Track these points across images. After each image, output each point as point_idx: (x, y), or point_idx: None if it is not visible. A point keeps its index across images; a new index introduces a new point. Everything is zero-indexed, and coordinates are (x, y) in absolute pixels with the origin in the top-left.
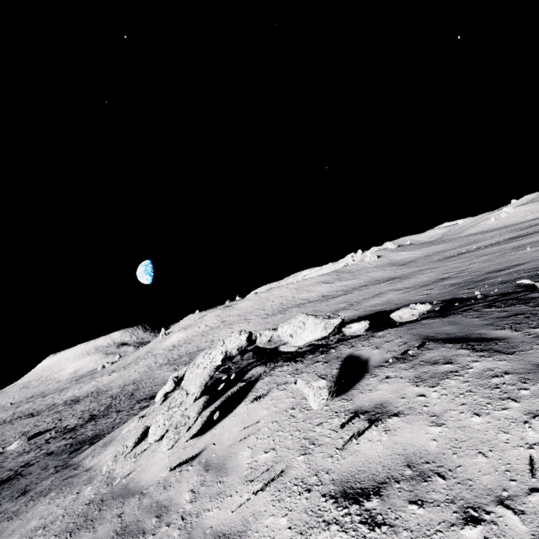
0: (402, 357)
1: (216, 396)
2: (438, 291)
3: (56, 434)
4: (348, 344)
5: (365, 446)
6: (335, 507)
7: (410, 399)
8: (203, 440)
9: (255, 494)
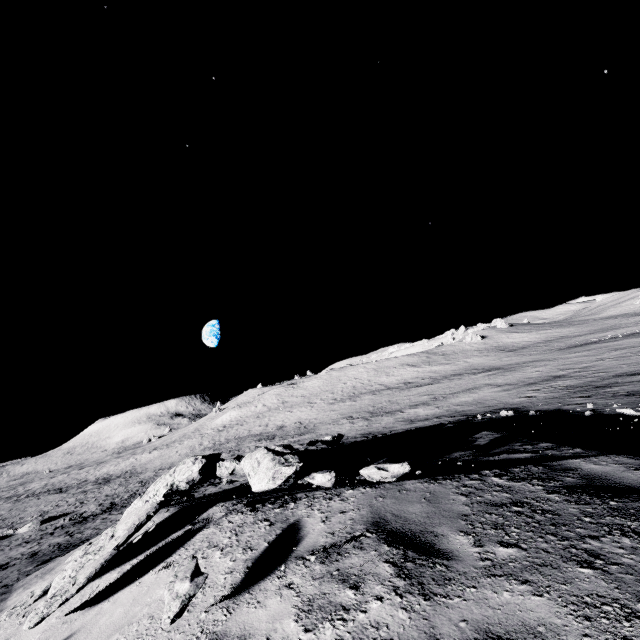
0: (329, 551)
1: (157, 539)
2: (545, 395)
3: (67, 523)
4: (310, 500)
5: None
6: None
7: None
8: (84, 618)
9: None
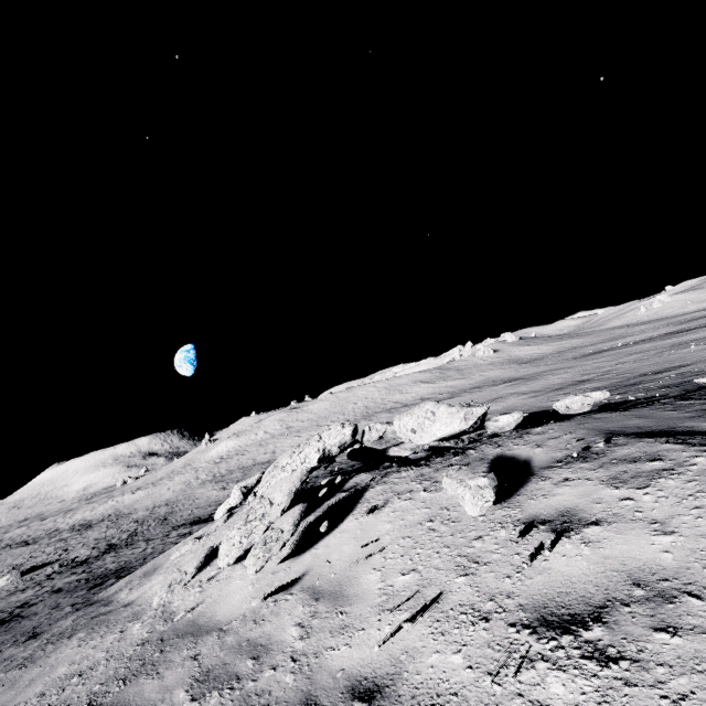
0: (581, 455)
1: (308, 509)
2: None
3: (60, 569)
4: (492, 444)
5: (560, 563)
6: (535, 639)
7: (611, 504)
8: (301, 563)
9: (402, 626)
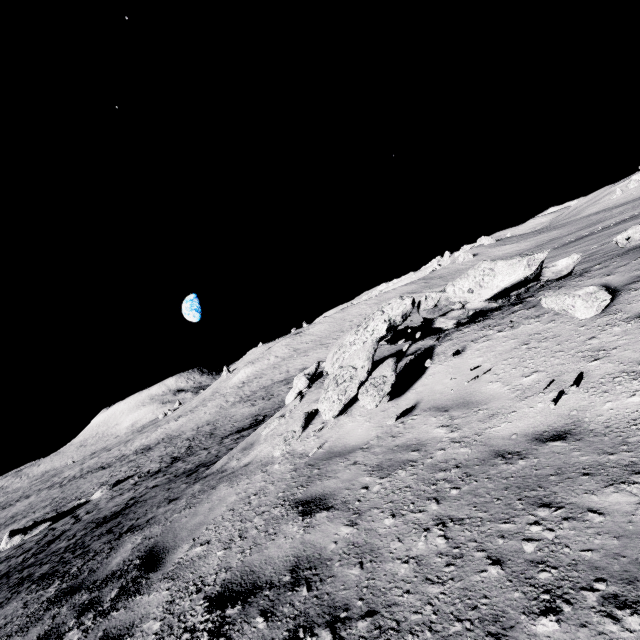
0: None
1: None
2: None
3: (141, 479)
4: (551, 288)
5: None
6: None
7: None
8: (406, 399)
9: (555, 400)
